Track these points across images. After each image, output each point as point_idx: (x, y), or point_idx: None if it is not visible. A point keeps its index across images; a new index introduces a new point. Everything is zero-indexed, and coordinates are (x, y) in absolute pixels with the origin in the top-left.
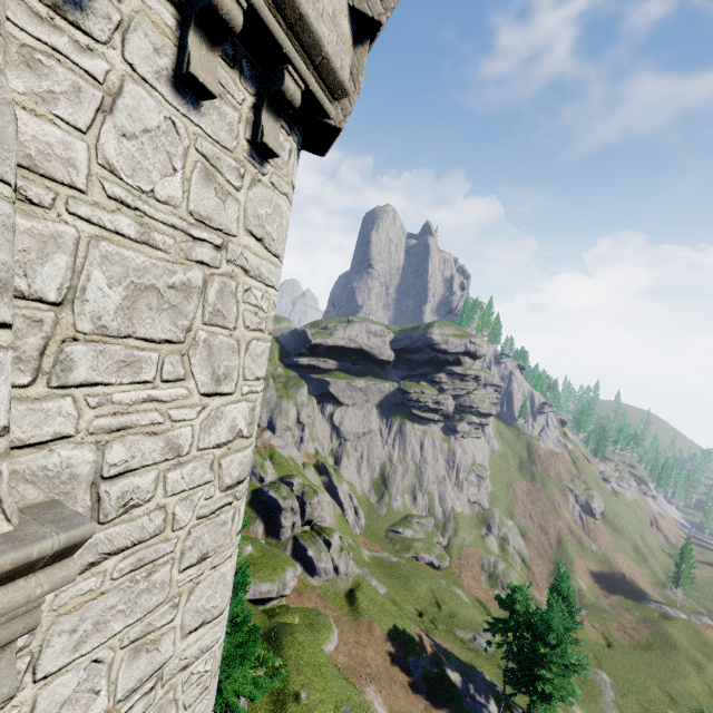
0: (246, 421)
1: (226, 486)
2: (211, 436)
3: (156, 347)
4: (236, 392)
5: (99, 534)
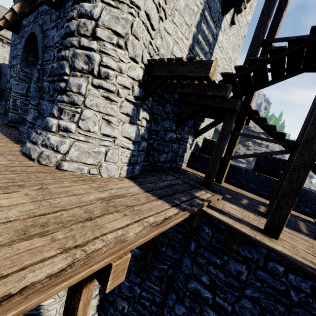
0: (249, 22)
1: (244, 34)
2: (247, 17)
3: None
4: (251, 12)
5: (239, 15)
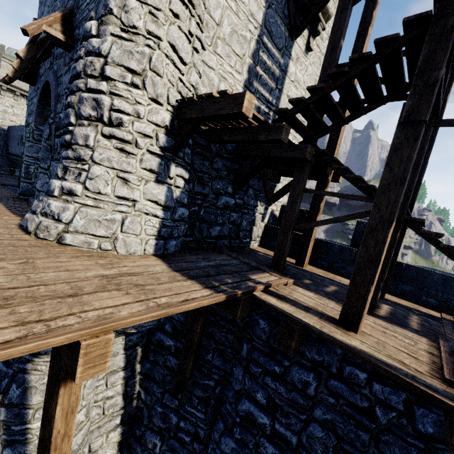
0: None
1: None
2: None
3: (332, 1)
4: None
5: (319, 39)
